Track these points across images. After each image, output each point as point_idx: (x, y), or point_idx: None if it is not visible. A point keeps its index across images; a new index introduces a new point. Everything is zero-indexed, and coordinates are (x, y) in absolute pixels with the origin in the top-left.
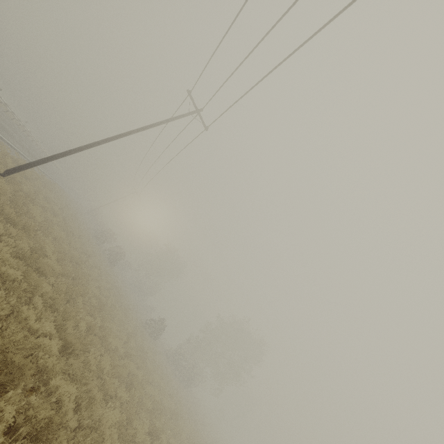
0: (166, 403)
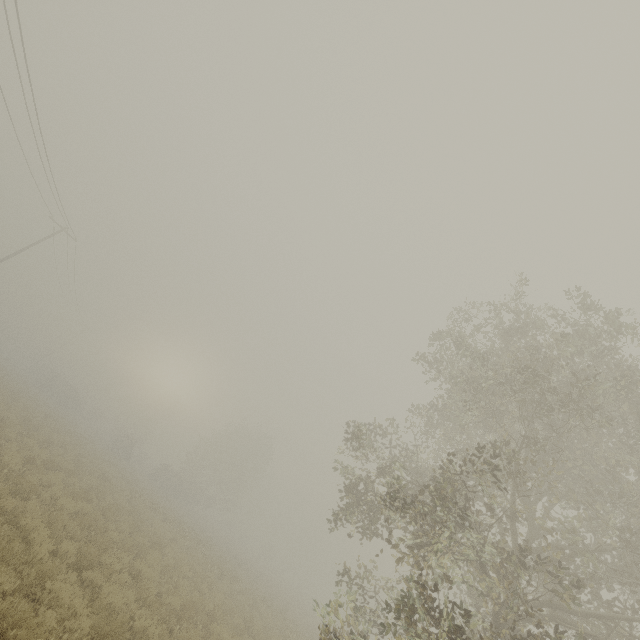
0: (99, 456)
